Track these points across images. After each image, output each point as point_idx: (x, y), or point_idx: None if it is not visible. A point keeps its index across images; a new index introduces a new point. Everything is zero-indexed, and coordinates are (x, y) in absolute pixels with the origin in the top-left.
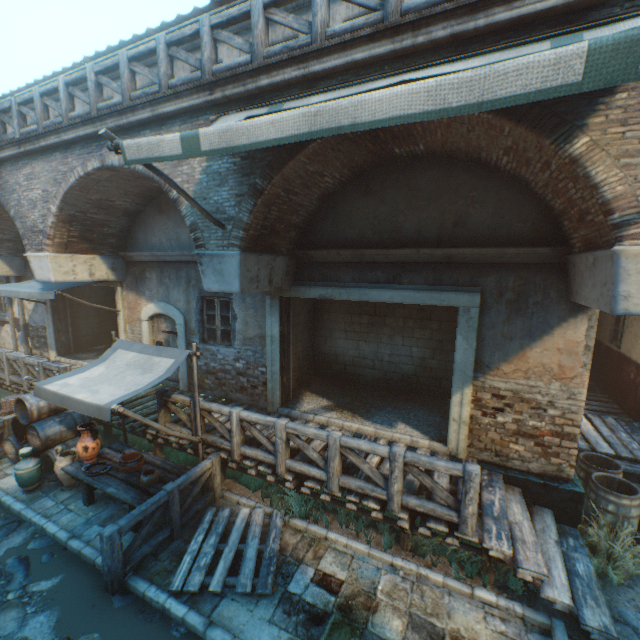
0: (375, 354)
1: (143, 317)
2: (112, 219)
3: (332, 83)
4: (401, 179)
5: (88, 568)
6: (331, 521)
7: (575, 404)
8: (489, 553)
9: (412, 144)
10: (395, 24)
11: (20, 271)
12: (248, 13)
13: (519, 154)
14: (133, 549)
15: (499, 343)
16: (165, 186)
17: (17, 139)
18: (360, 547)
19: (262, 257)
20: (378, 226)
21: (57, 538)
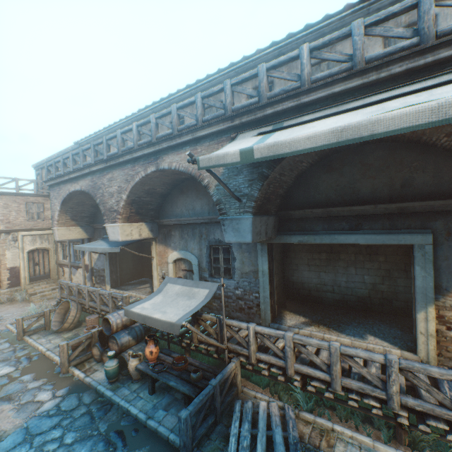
0: (333, 281)
1: (169, 261)
2: (153, 200)
3: (316, 107)
4: (355, 159)
5: (164, 442)
6: (331, 415)
7: None
8: None
9: None
10: (363, 68)
11: (91, 235)
12: (255, 75)
13: None
14: (195, 429)
15: None
16: (198, 178)
17: (106, 159)
18: (364, 439)
19: (262, 218)
20: (340, 191)
21: (138, 418)
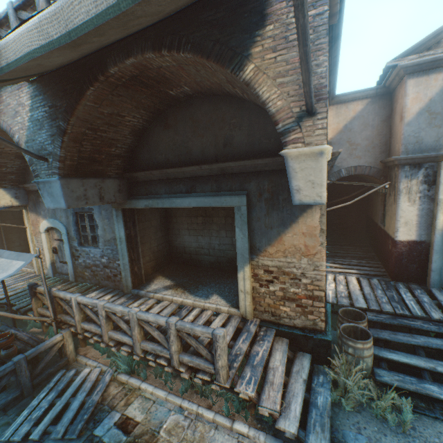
0: (209, 245)
1: (41, 230)
2: (7, 161)
3: None
4: (186, 114)
5: None
6: (151, 374)
7: (319, 274)
8: (239, 395)
9: (177, 86)
10: None
11: None
12: None
13: (236, 85)
14: None
15: (264, 231)
16: (10, 133)
17: None
18: (161, 394)
19: (87, 180)
20: (176, 151)
21: None
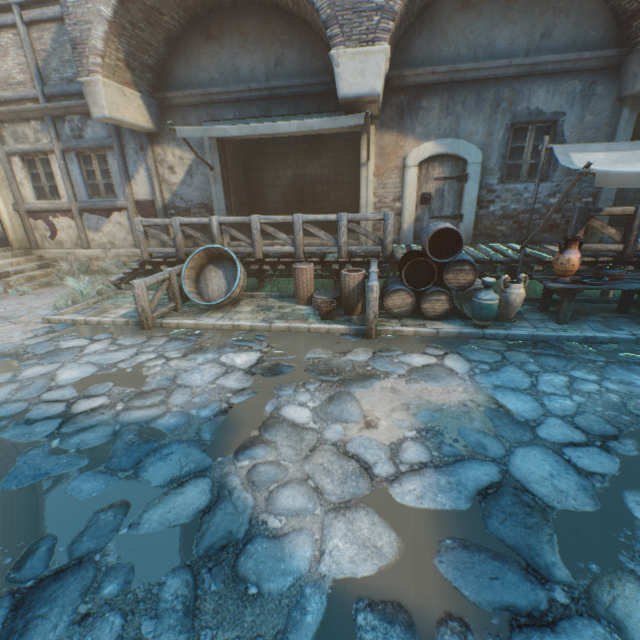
0: (618, 194)
1: (410, 163)
2: (414, 11)
3: None
4: None
5: None
6: None
7: None
8: None
9: None
10: None
11: (156, 124)
12: None
13: None
14: None
15: None
16: None
17: None
18: None
19: None
20: None
21: (616, 340)
